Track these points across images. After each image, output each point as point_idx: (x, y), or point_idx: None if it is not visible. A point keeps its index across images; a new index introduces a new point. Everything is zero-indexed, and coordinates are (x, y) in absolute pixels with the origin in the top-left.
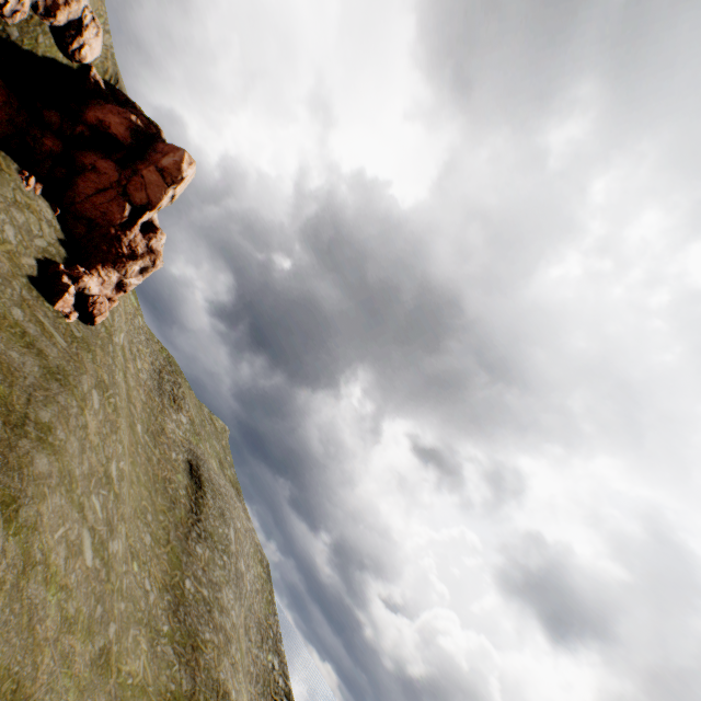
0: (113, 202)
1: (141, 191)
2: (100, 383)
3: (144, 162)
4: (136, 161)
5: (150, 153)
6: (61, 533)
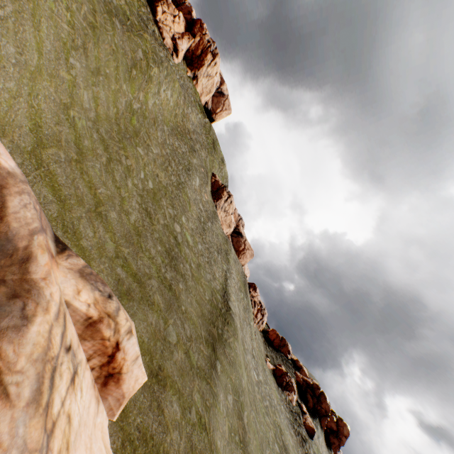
0: (336, 448)
1: (342, 443)
2: None
3: (339, 432)
4: (338, 432)
5: (338, 426)
6: None
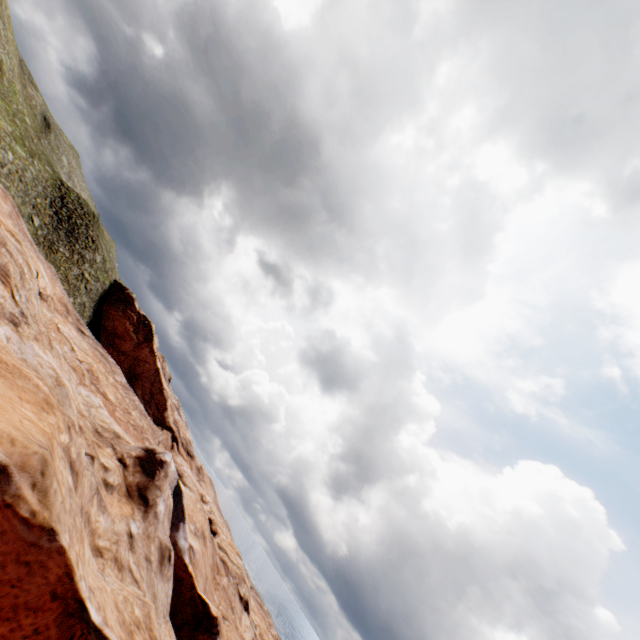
0: None
1: None
2: (2, 20)
3: None
4: None
5: None
6: (2, 52)
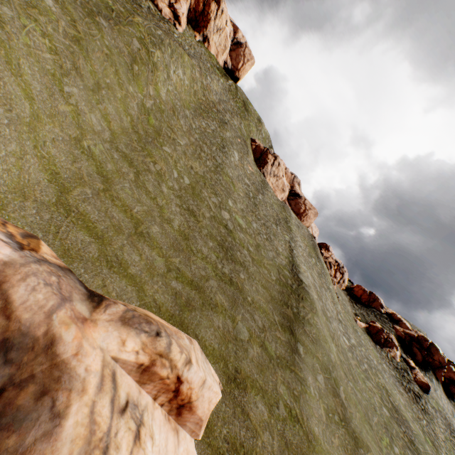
0: None
1: None
2: None
3: None
4: None
5: None
6: None
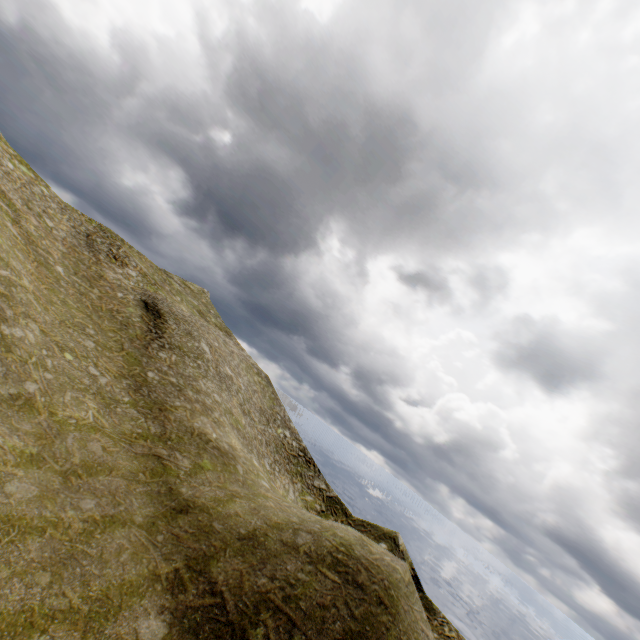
0: None
1: None
2: None
3: None
4: None
5: None
6: None
